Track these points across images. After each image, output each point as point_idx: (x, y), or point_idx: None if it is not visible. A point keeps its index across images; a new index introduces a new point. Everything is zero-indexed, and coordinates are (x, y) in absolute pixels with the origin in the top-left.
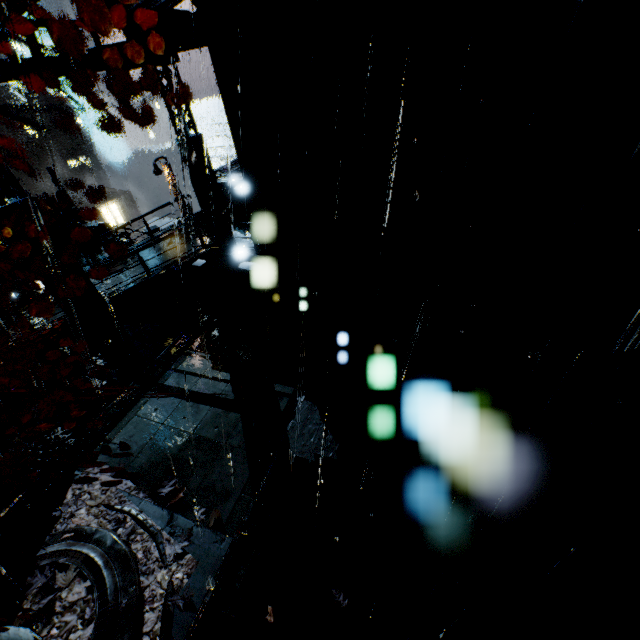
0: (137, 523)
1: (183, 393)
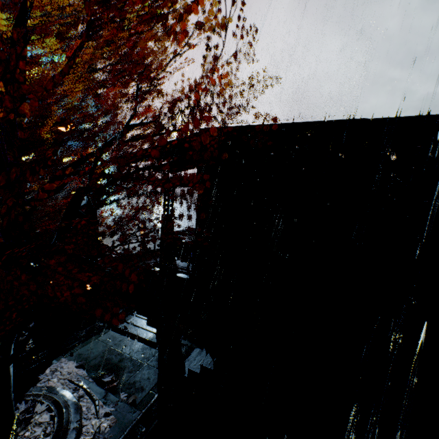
0: (85, 393)
1: (127, 333)
